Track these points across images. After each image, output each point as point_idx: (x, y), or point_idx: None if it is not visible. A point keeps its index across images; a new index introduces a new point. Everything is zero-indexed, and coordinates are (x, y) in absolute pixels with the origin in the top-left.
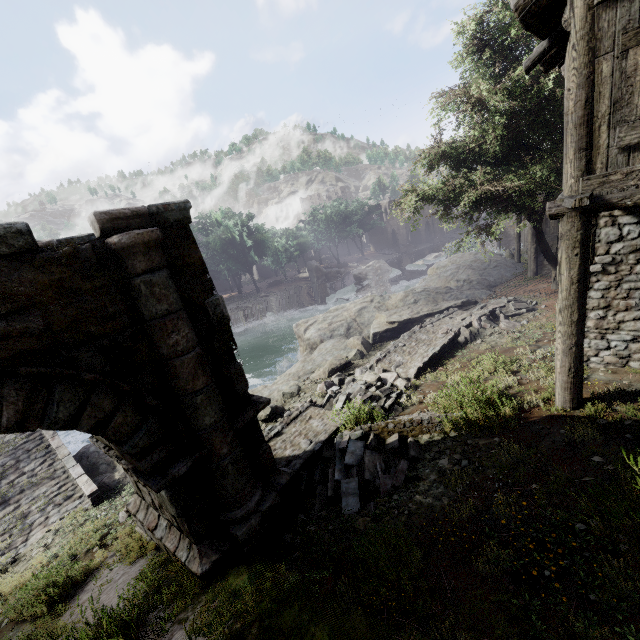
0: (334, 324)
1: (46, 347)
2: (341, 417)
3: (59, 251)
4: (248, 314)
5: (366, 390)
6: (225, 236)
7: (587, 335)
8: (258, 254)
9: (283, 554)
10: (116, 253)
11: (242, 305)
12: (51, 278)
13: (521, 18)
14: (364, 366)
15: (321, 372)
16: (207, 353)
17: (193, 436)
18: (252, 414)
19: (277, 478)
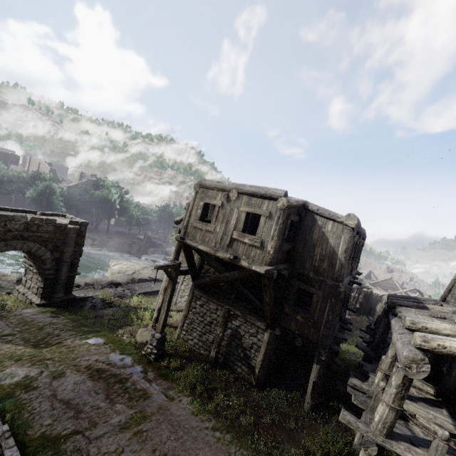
0: (129, 268)
1: (45, 240)
2: (100, 293)
3: (59, 225)
4: (93, 243)
5: (115, 291)
6: (106, 195)
7: (179, 296)
8: (119, 213)
9: (62, 310)
10: (68, 228)
11: (92, 236)
12: (54, 229)
13: (175, 223)
14: (124, 286)
15: (106, 282)
16: (73, 255)
17: (58, 271)
18: (75, 274)
19: (70, 296)
